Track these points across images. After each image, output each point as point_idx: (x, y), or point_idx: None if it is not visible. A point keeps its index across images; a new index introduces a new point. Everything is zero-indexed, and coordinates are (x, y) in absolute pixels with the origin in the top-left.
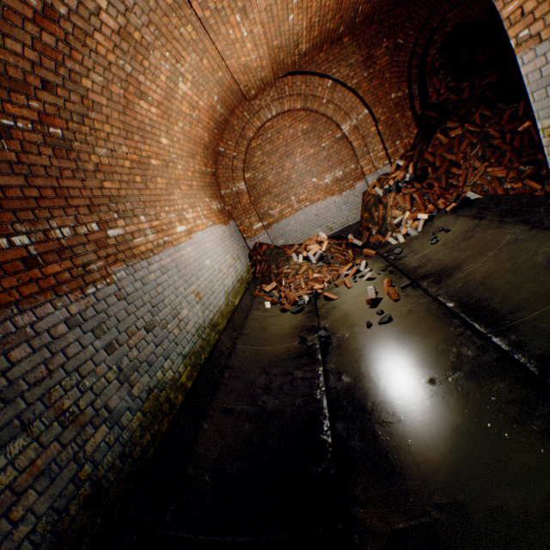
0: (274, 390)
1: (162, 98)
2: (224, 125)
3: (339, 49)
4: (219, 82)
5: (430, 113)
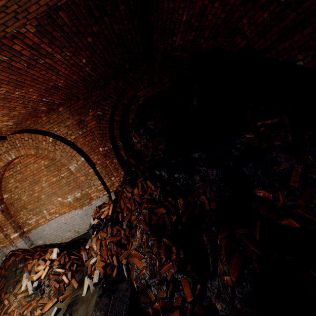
0: None
1: None
2: None
3: (57, 114)
4: None
5: (132, 159)
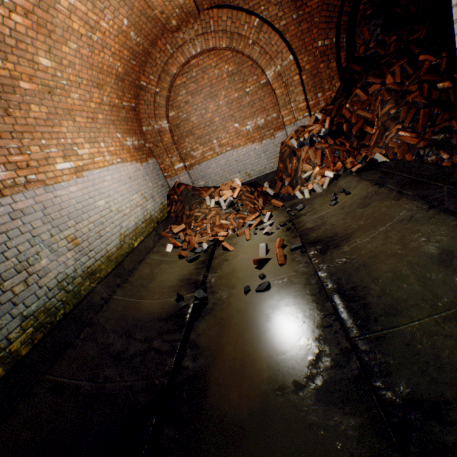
0: (124, 362)
1: (32, 5)
2: (145, 56)
3: None
4: (126, 1)
5: (354, 66)
